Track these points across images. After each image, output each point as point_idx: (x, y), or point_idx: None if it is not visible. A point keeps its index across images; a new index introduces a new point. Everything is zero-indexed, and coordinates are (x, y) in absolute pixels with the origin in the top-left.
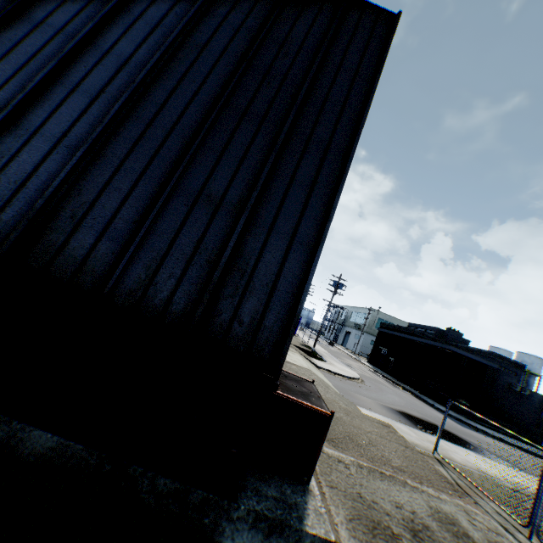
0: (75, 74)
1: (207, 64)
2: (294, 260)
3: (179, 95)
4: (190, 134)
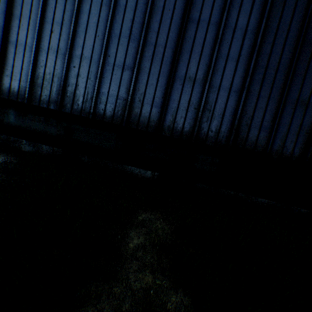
0: (224, 49)
1: (288, 15)
2: None
3: (277, 44)
4: (287, 68)
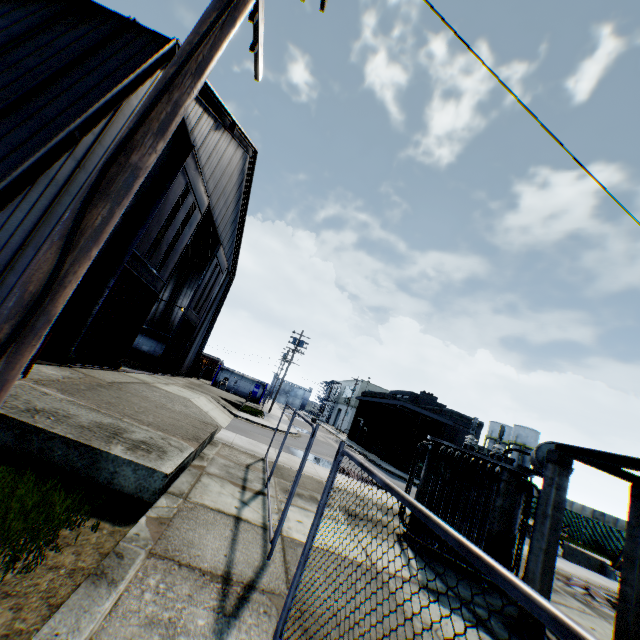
0: None
1: None
2: None
3: None
4: None
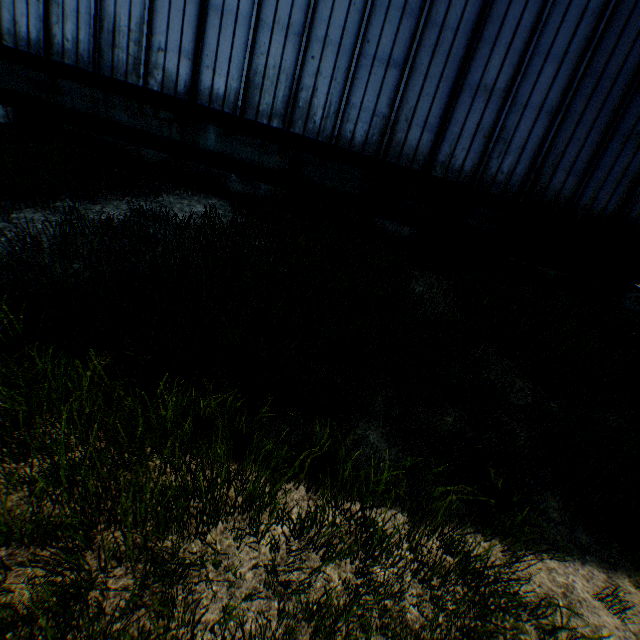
0: (546, 40)
1: None
2: None
3: (625, 38)
4: (629, 79)
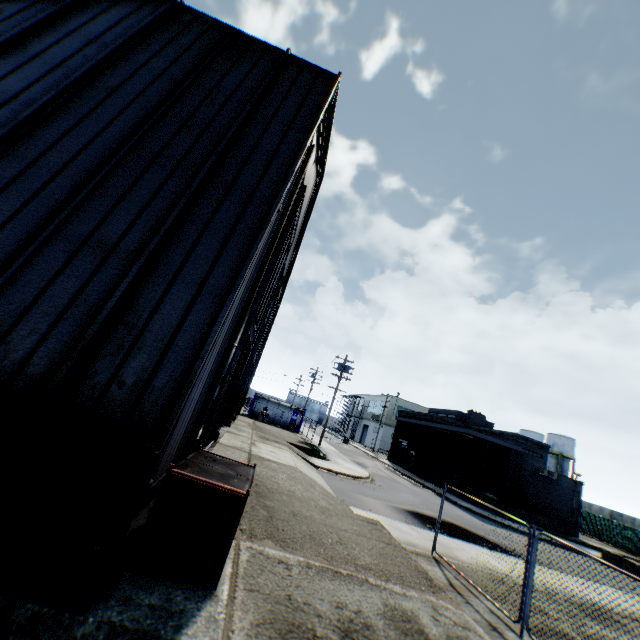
0: None
1: (117, 106)
2: (200, 312)
3: (76, 136)
4: (84, 176)
